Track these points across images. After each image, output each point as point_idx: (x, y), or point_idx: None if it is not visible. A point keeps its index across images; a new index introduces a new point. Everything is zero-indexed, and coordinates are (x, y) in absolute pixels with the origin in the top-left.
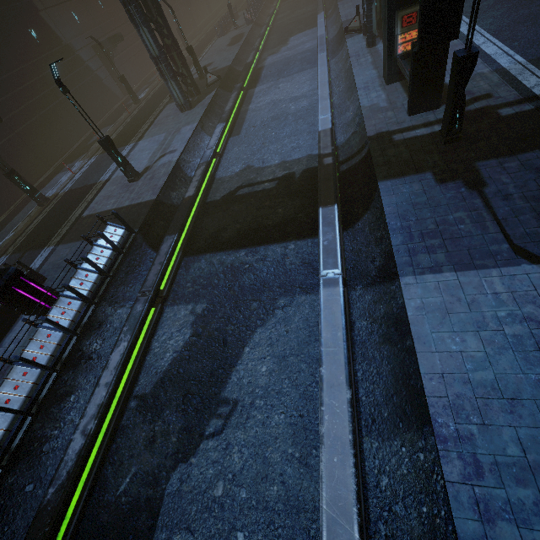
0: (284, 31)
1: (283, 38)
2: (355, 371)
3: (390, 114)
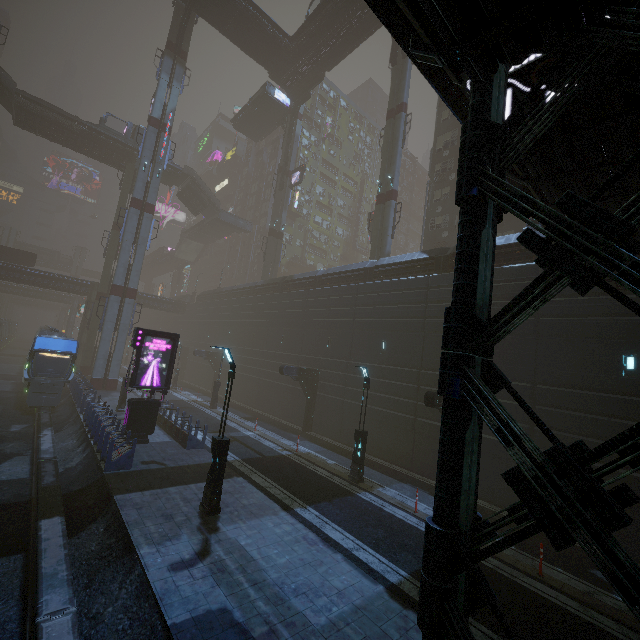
0: None
1: None
2: None
3: None
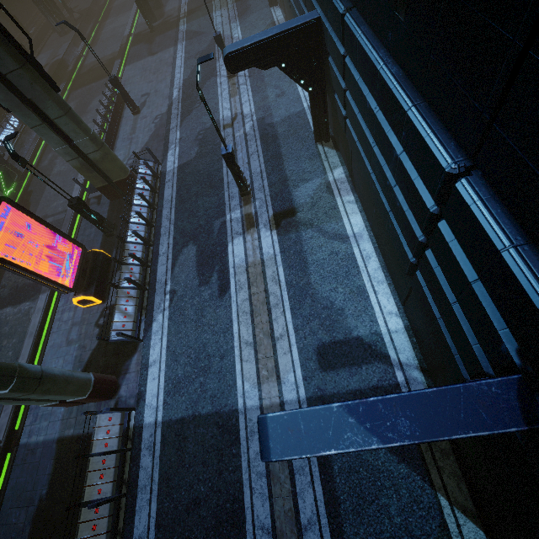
0: None
1: None
2: None
3: (144, 26)
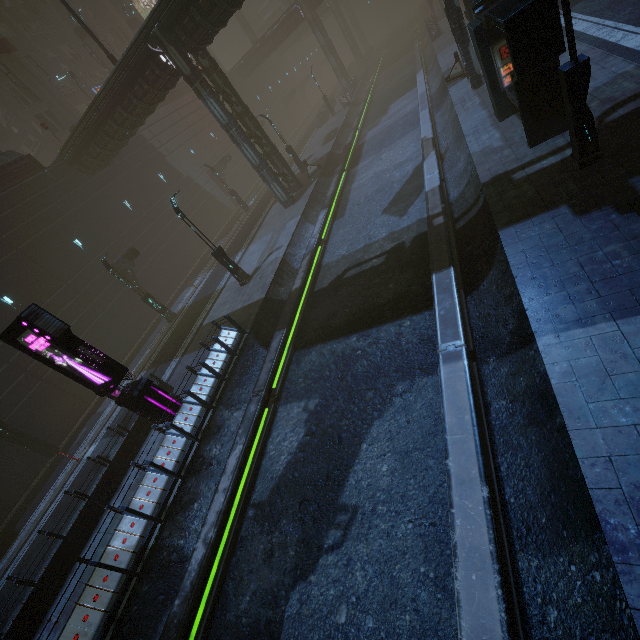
0: (383, 102)
1: (383, 108)
2: (497, 465)
3: (506, 152)
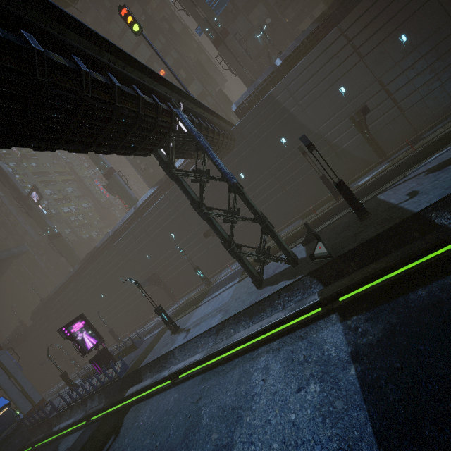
0: None
1: None
2: None
3: None
